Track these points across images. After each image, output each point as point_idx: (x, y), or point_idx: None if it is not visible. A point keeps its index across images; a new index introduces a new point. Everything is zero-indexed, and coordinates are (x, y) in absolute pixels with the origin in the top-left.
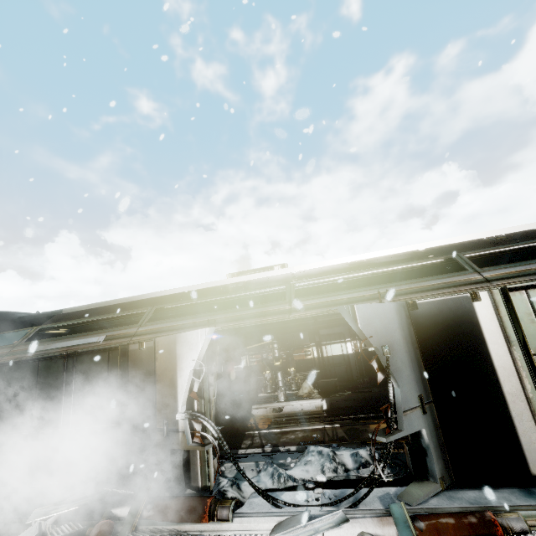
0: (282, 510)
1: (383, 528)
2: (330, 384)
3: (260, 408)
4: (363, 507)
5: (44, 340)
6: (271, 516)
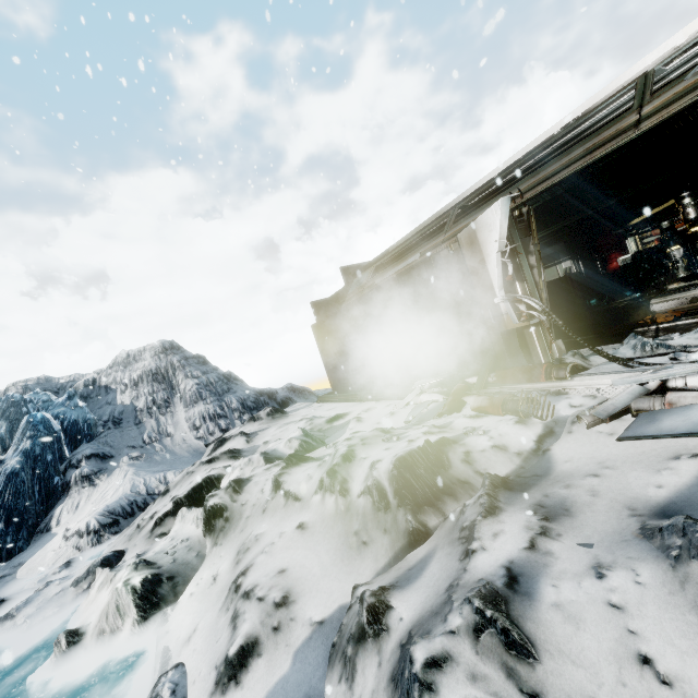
0: (635, 369)
1: None
2: None
3: (666, 301)
4: None
5: (380, 273)
6: (619, 373)
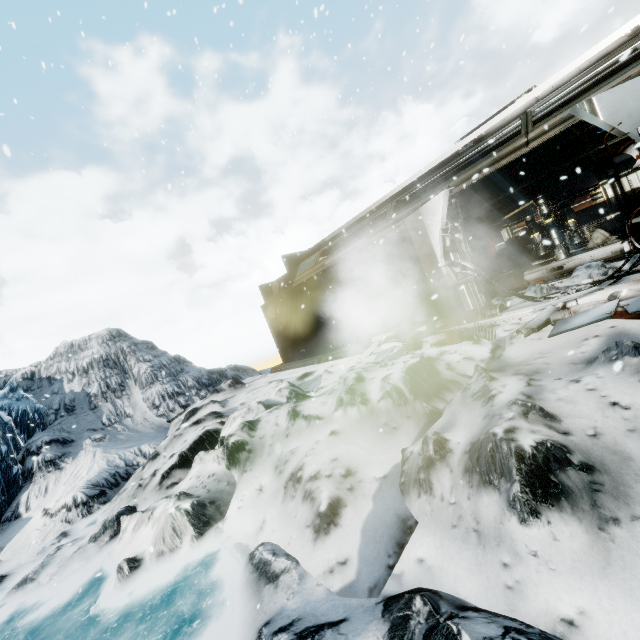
0: (542, 302)
1: (638, 284)
2: (636, 223)
3: (534, 272)
4: (623, 282)
5: (329, 256)
6: (532, 306)
